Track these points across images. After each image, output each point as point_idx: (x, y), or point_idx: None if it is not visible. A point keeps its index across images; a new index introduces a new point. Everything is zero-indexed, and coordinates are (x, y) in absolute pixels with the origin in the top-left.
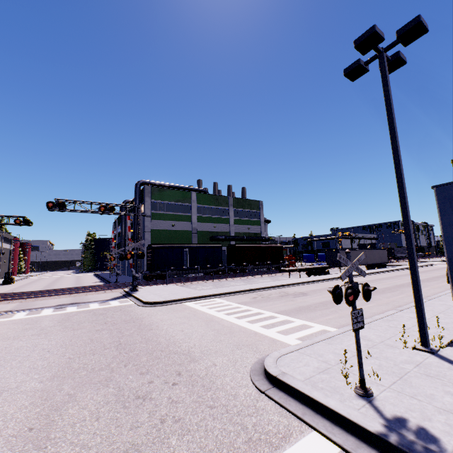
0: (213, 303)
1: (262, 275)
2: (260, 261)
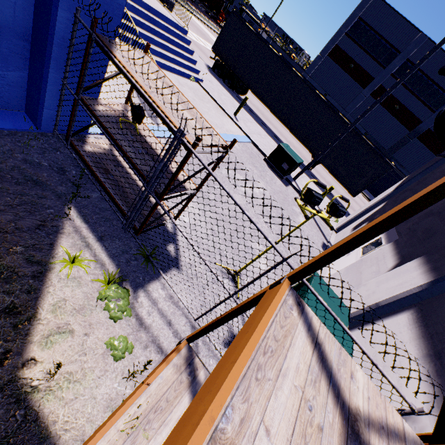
0: (194, 18)
1: (204, 15)
2: (204, 1)
